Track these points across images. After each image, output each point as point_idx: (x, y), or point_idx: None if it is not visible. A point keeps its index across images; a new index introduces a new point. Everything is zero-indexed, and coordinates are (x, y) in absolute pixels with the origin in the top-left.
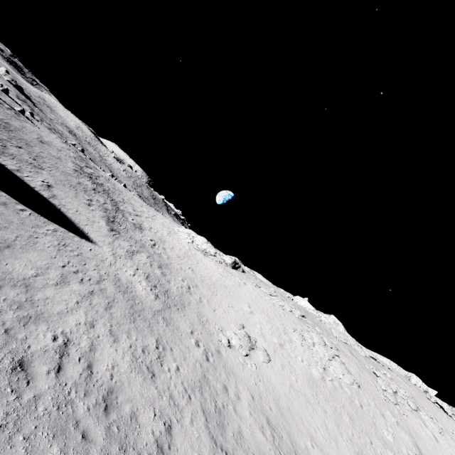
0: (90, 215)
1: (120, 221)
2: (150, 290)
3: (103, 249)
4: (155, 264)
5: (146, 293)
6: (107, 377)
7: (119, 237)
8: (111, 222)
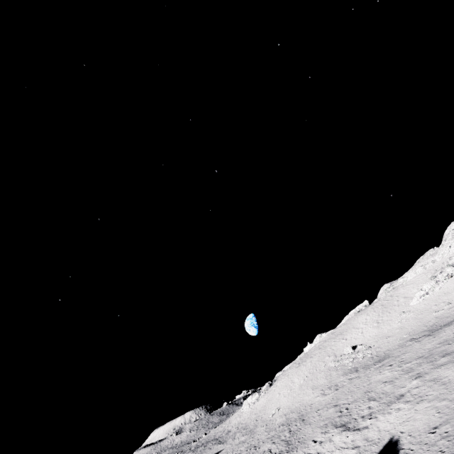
0: (215, 449)
1: (222, 439)
2: (245, 436)
3: (227, 447)
4: (242, 431)
5: (245, 437)
6: (244, 448)
7: (227, 441)
8: (220, 443)
